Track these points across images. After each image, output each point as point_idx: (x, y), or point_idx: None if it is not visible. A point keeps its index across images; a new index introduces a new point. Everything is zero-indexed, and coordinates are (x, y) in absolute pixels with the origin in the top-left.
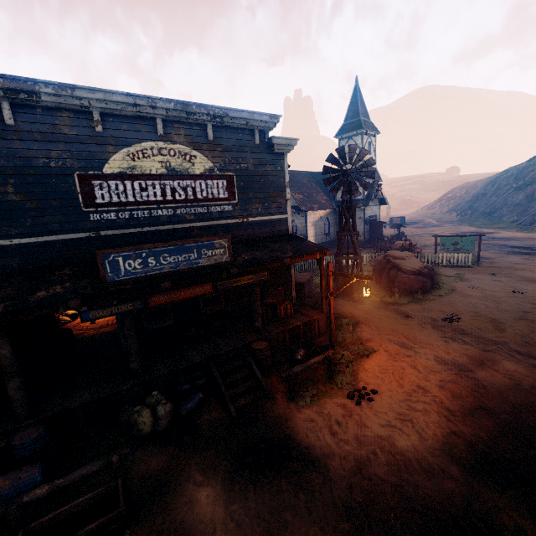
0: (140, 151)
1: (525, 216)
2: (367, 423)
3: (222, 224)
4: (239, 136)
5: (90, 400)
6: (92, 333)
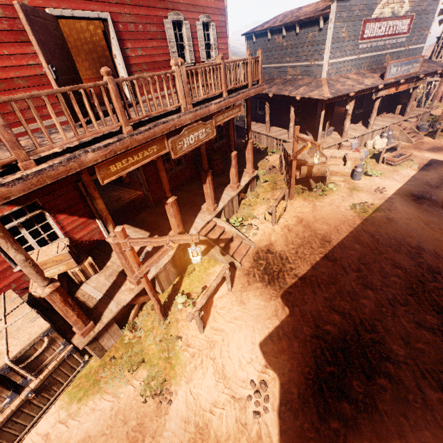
0: (387, 1)
1: None
2: None
3: (398, 51)
4: None
5: (361, 135)
6: None
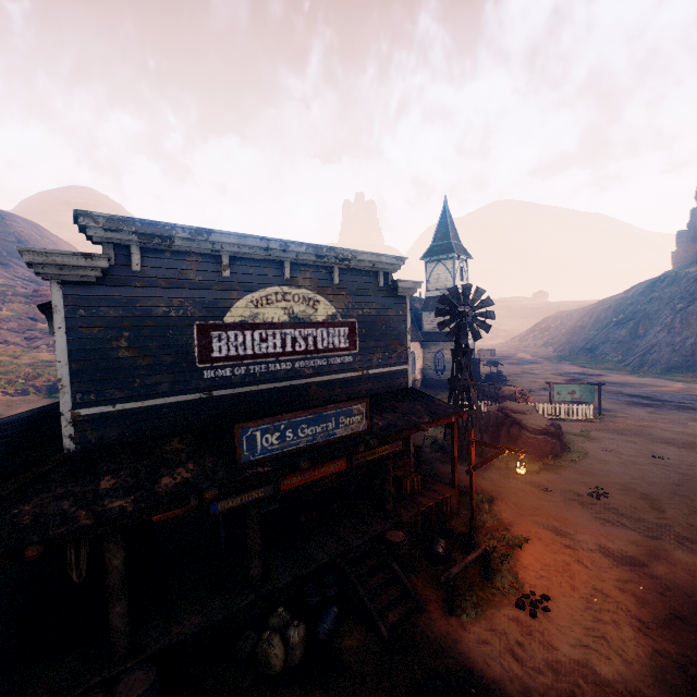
0: (264, 296)
1: (632, 356)
2: (554, 643)
3: (341, 378)
4: (364, 278)
5: (203, 625)
6: (157, 518)
